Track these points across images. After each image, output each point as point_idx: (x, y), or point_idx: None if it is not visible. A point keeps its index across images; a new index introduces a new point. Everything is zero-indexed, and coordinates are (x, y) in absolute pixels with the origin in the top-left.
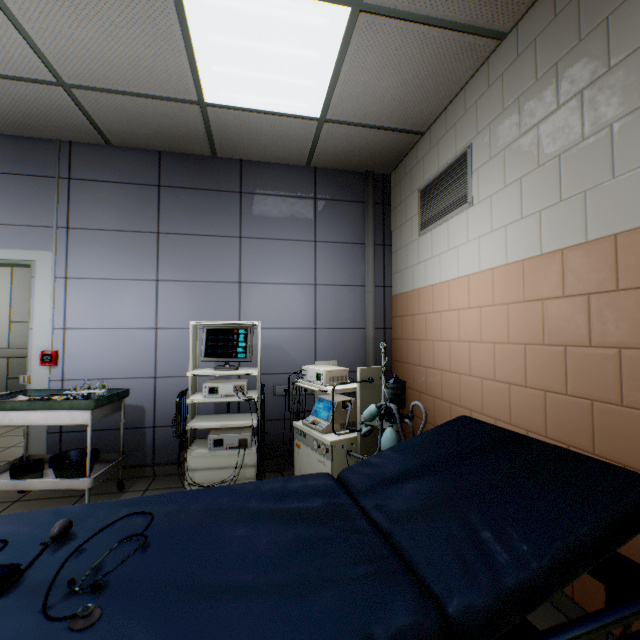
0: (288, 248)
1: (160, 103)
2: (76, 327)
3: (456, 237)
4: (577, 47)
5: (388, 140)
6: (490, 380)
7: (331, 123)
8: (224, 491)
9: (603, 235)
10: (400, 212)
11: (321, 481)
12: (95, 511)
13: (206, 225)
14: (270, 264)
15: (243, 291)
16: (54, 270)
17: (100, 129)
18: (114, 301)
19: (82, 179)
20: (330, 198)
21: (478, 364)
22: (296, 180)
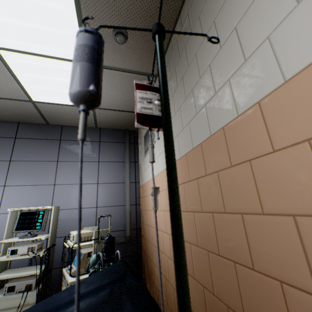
0: (84, 165)
1: (11, 101)
2: None
3: None
4: (171, 78)
5: (129, 116)
6: (164, 232)
7: (98, 109)
8: None
9: (184, 154)
10: (140, 146)
11: None
12: None
13: (39, 156)
14: (73, 174)
15: (56, 189)
16: None
17: None
18: None
19: None
20: (107, 141)
21: (161, 223)
22: (90, 133)
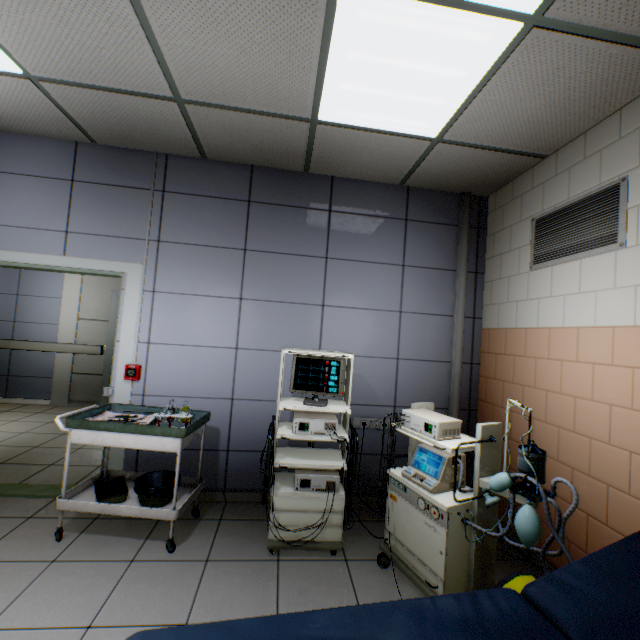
0: (374, 271)
1: (270, 120)
2: (159, 342)
3: (594, 280)
4: None
5: (502, 162)
6: None
7: (445, 144)
8: (409, 613)
9: None
10: (501, 239)
11: (519, 609)
12: (276, 635)
13: (293, 243)
14: (355, 287)
15: (325, 314)
16: (143, 283)
17: (199, 143)
18: (197, 318)
19: (175, 192)
20: (422, 220)
21: (625, 434)
22: (387, 199)
